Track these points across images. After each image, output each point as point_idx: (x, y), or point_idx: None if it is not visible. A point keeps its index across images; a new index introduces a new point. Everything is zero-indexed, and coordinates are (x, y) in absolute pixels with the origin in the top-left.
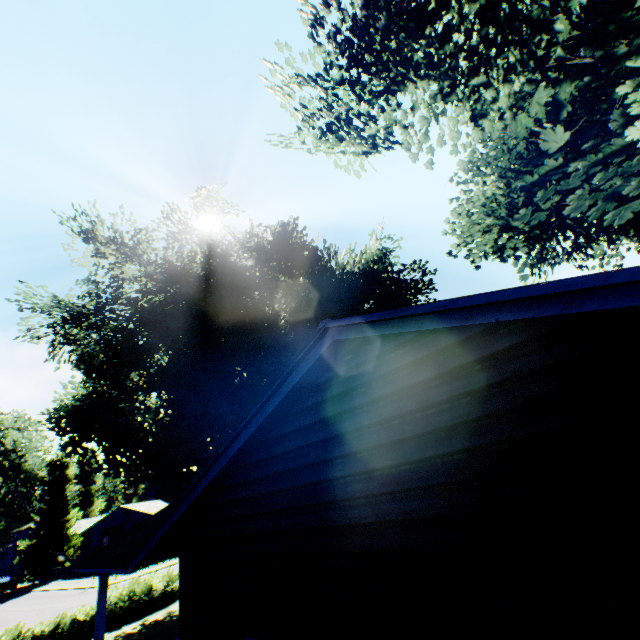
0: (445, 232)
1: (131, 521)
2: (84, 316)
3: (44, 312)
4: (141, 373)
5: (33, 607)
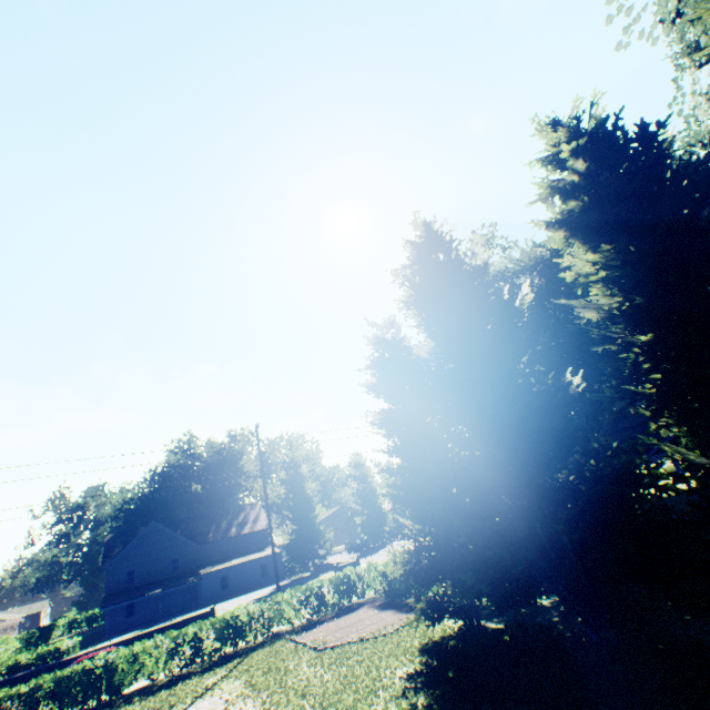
0: None
1: None
2: None
3: None
4: None
5: None
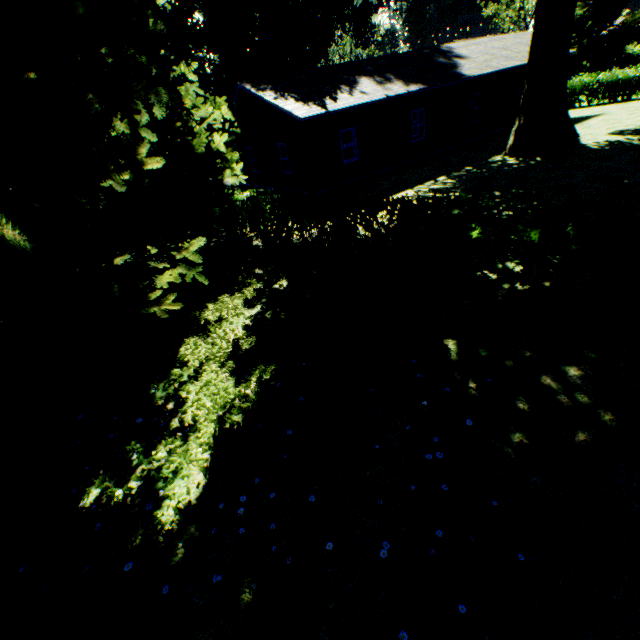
0: None
1: None
2: None
3: None
4: None
5: None
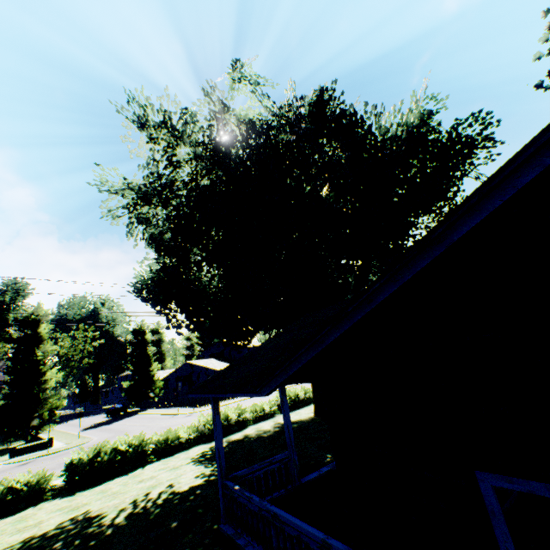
0: (538, 55)
1: (195, 372)
2: (151, 194)
3: (118, 194)
4: (203, 247)
5: (142, 424)
